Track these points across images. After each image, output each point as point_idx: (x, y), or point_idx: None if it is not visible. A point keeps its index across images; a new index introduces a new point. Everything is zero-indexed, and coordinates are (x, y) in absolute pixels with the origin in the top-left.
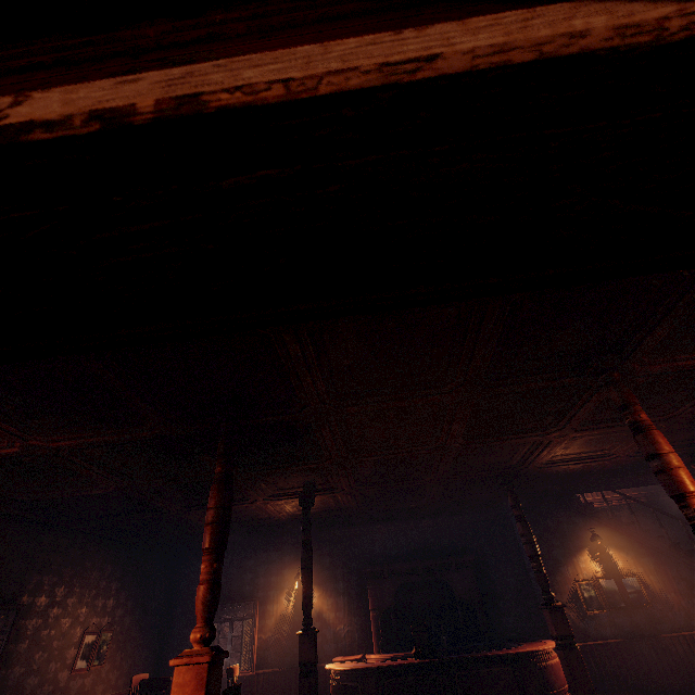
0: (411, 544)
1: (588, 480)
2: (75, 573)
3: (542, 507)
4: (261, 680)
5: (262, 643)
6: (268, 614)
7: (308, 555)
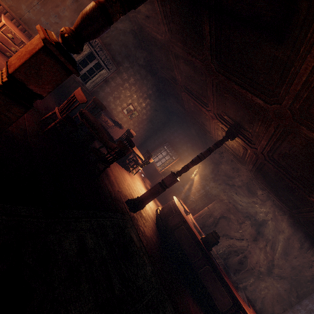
0: (252, 214)
1: None
2: (139, 80)
3: None
4: (159, 176)
5: (169, 169)
6: (178, 164)
7: (205, 154)
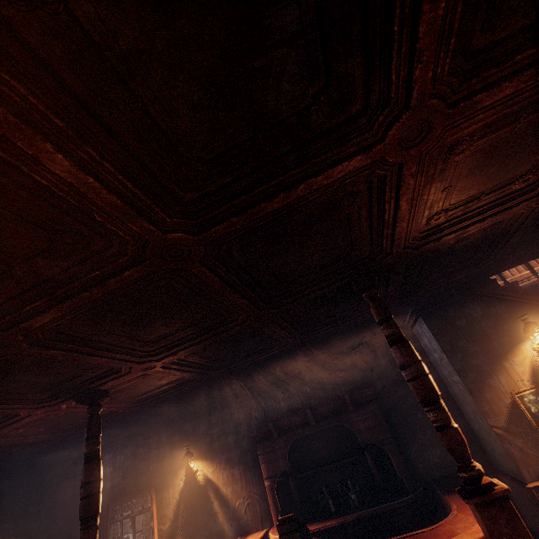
0: (302, 390)
1: (503, 250)
2: None
3: (446, 307)
4: None
5: (162, 535)
6: (165, 501)
7: (88, 476)
